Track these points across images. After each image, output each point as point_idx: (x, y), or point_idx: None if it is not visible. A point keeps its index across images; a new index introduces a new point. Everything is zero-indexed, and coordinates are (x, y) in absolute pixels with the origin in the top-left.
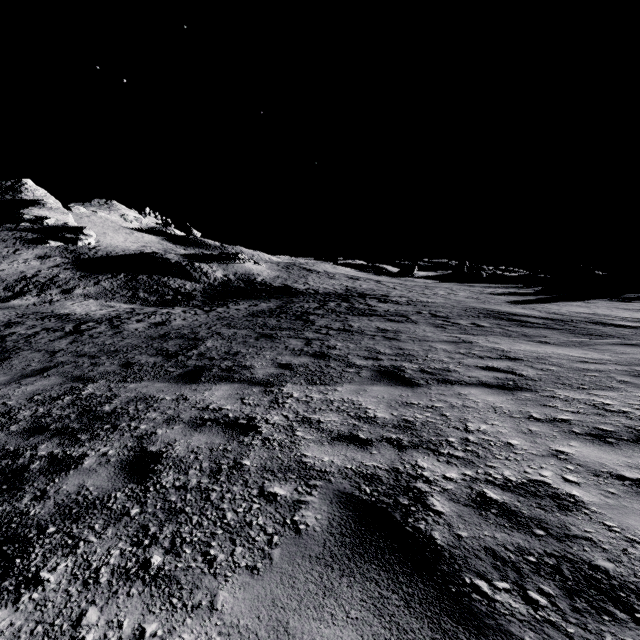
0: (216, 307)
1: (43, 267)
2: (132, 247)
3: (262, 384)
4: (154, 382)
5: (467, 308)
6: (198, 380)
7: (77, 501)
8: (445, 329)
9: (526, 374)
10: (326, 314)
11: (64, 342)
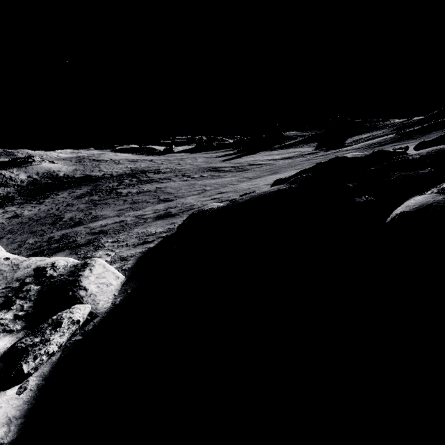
0: (42, 200)
1: None
2: None
3: (115, 216)
4: (61, 231)
5: (200, 168)
6: (84, 224)
7: (90, 239)
8: (188, 181)
9: (207, 189)
10: (126, 187)
11: None
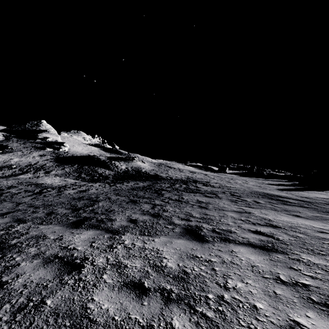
0: (117, 184)
1: (40, 160)
2: (85, 152)
3: (113, 232)
4: (56, 225)
5: (252, 191)
6: (80, 226)
7: None
8: (237, 203)
9: (281, 238)
10: (172, 190)
11: (29, 198)
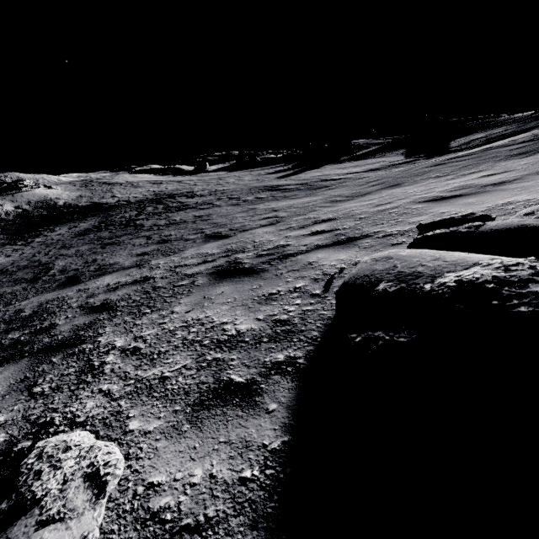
0: (31, 239)
1: None
2: None
3: (134, 267)
4: (42, 295)
5: (251, 188)
6: (80, 282)
7: (81, 326)
8: (240, 205)
9: (282, 216)
10: (149, 217)
11: None
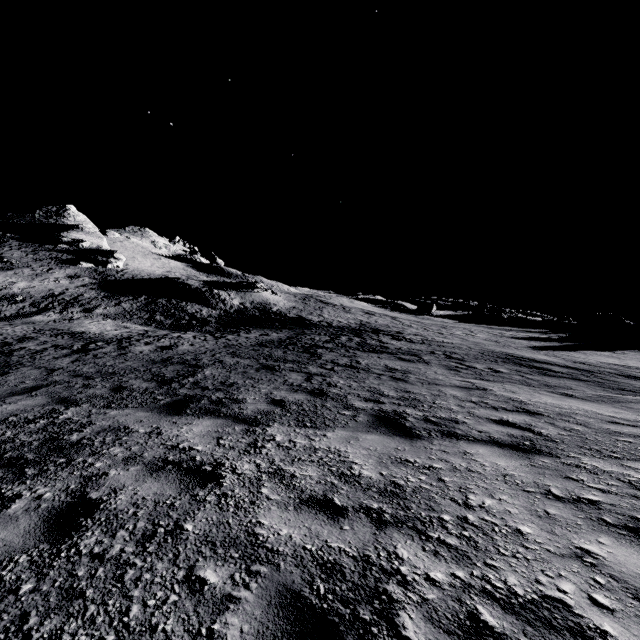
0: (227, 334)
1: (71, 286)
2: (157, 272)
3: (247, 422)
4: (137, 410)
5: (485, 351)
6: (183, 411)
7: None
8: (459, 372)
9: (546, 433)
10: (335, 348)
11: (67, 360)
